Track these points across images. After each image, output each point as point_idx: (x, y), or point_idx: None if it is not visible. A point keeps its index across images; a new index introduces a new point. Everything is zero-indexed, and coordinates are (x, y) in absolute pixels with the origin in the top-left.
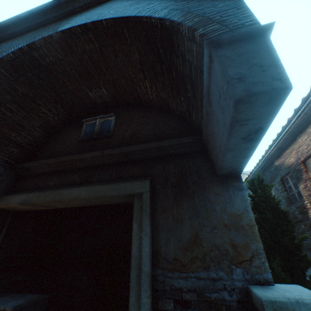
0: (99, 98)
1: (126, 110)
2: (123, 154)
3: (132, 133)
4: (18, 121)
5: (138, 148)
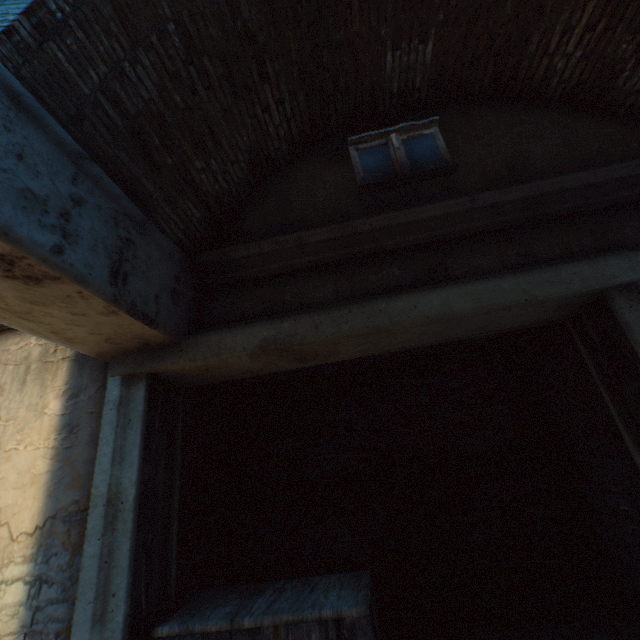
0: (400, 75)
1: (458, 112)
2: (526, 204)
3: (508, 160)
4: (212, 124)
5: (576, 182)
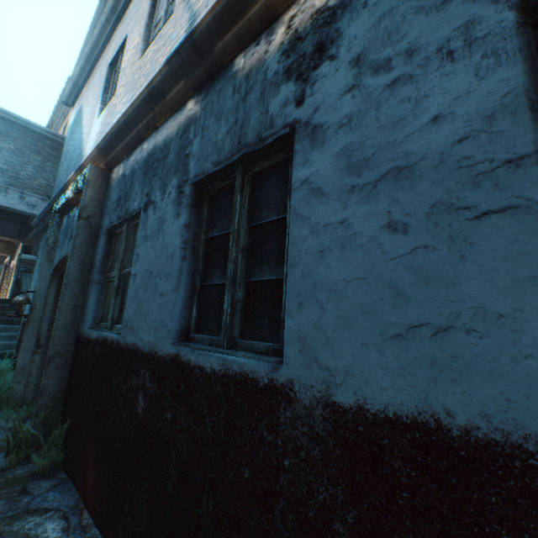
0: None
1: None
2: None
3: None
4: None
5: None
